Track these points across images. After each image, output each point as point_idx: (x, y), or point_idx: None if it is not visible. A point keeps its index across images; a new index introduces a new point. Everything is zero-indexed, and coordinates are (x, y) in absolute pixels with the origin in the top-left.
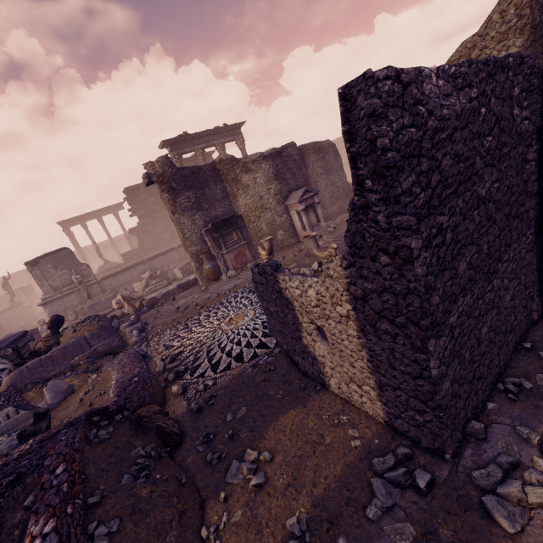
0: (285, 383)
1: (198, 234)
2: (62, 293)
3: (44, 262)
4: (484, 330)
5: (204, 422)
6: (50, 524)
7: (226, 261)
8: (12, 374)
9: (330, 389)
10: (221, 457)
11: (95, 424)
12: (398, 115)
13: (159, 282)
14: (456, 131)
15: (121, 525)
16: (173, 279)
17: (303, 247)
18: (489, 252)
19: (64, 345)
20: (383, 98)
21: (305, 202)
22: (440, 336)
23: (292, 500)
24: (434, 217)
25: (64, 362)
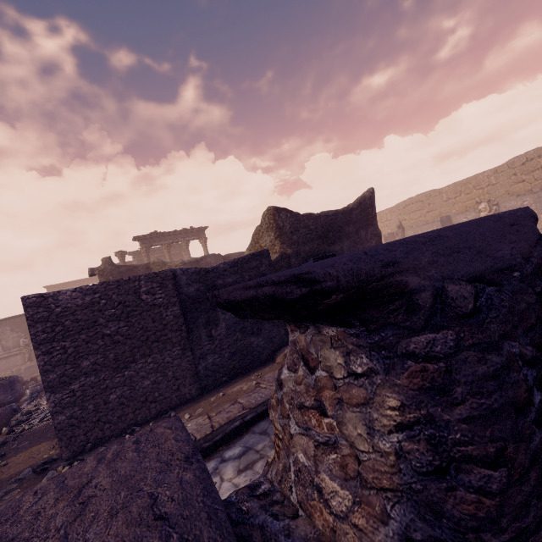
0: None
1: None
2: (10, 353)
3: (4, 324)
4: (113, 396)
5: None
6: None
7: None
8: None
9: None
10: None
11: None
12: (35, 309)
13: None
14: (78, 311)
15: None
16: None
17: None
18: (116, 358)
19: None
20: (27, 305)
21: None
22: (57, 393)
23: None
24: (59, 343)
25: None
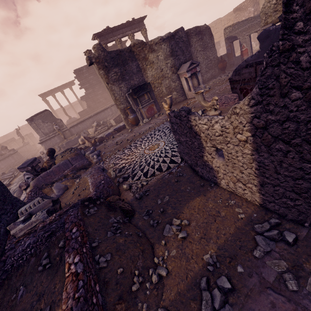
0: (190, 183)
1: (124, 97)
2: (49, 136)
3: (36, 119)
4: None
5: (144, 204)
6: (77, 258)
7: (141, 113)
8: (34, 180)
9: (220, 185)
10: (158, 223)
11: (86, 206)
12: None
13: (103, 128)
14: None
15: (112, 257)
16: (110, 126)
17: (189, 102)
18: None
19: (58, 164)
20: None
21: (190, 71)
22: None
23: (205, 245)
24: None
25: (60, 173)
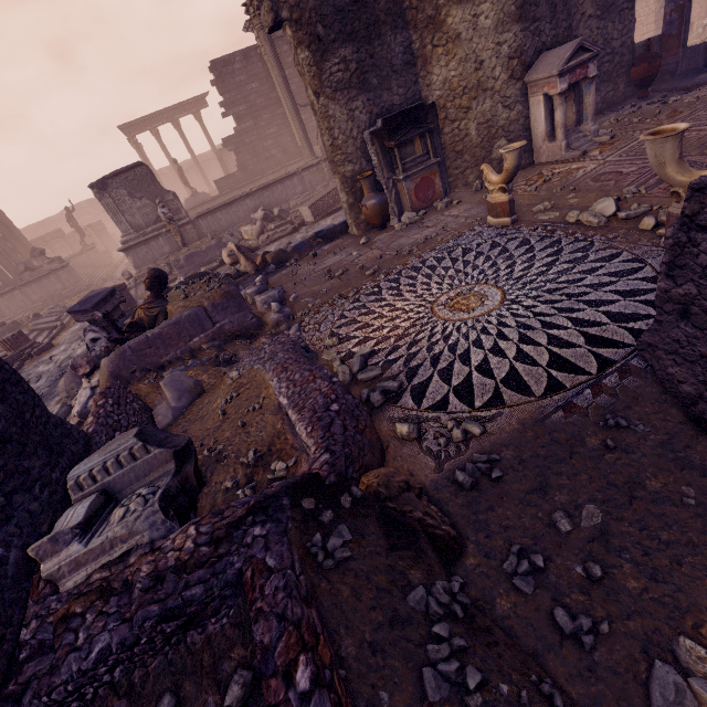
0: (686, 469)
1: (358, 141)
2: (146, 235)
3: (115, 186)
4: None
5: (495, 517)
6: None
7: (399, 195)
8: (111, 356)
9: None
10: (600, 632)
11: (312, 519)
12: None
13: (280, 228)
14: None
15: None
16: (300, 223)
17: (550, 172)
18: None
19: (176, 319)
20: None
21: (569, 75)
22: None
23: None
24: None
25: (180, 344)
